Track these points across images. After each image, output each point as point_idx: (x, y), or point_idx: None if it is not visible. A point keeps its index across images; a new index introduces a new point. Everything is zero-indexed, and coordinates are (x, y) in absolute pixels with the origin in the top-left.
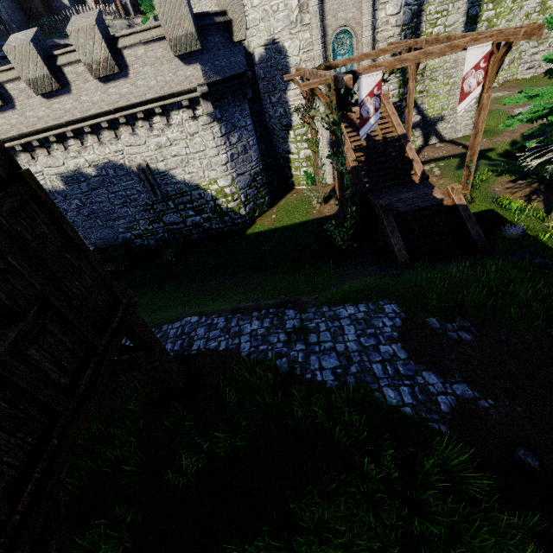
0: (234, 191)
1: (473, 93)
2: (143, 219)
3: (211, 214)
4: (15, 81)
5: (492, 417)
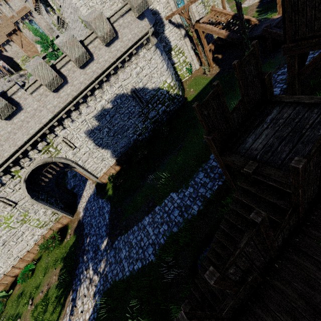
0: (174, 83)
1: None
2: (139, 123)
3: (168, 102)
4: (65, 65)
5: None
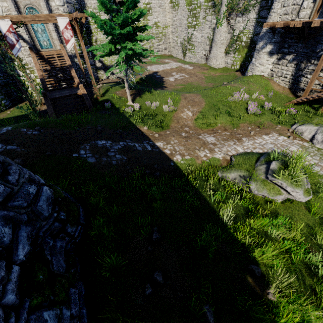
0: None
1: (71, 41)
2: None
3: None
4: None
5: (17, 153)
